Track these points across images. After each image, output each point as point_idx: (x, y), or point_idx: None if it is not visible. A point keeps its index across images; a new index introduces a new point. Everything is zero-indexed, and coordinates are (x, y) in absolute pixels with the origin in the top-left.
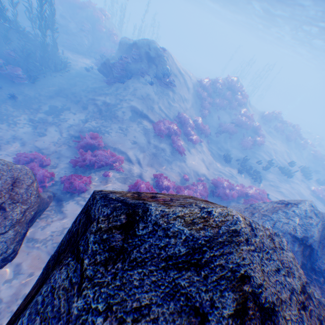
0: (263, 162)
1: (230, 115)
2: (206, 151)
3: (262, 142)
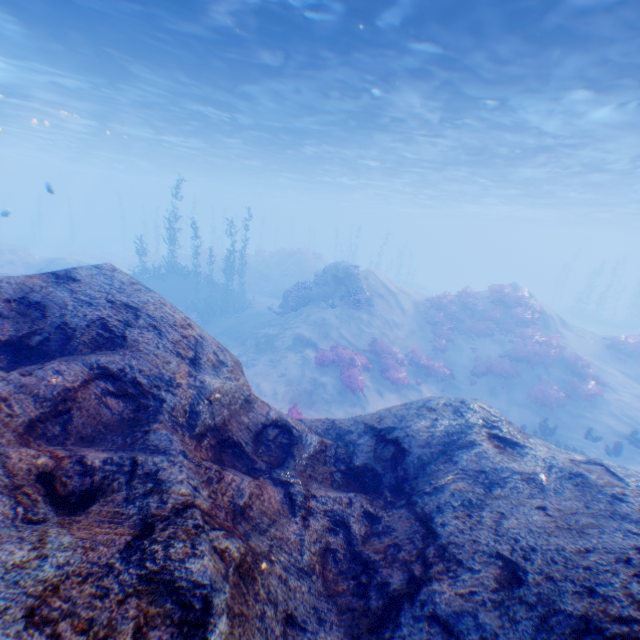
0: (608, 435)
1: (500, 342)
2: None
3: (594, 389)
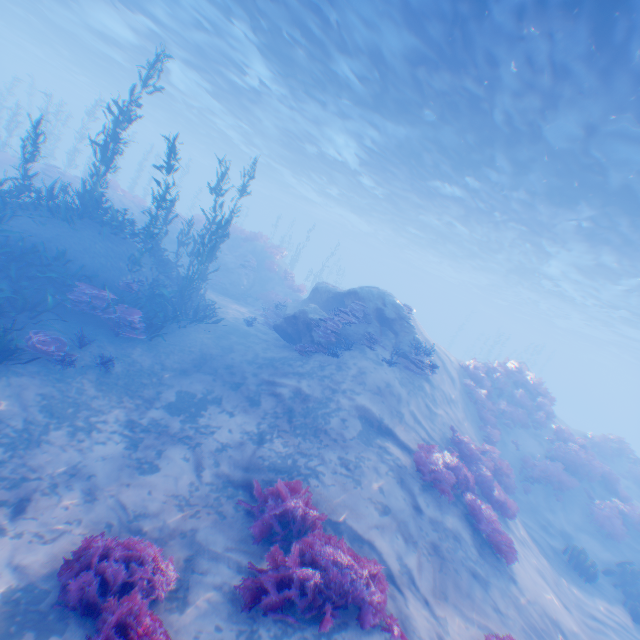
0: None
1: (538, 438)
2: (527, 537)
3: (639, 516)
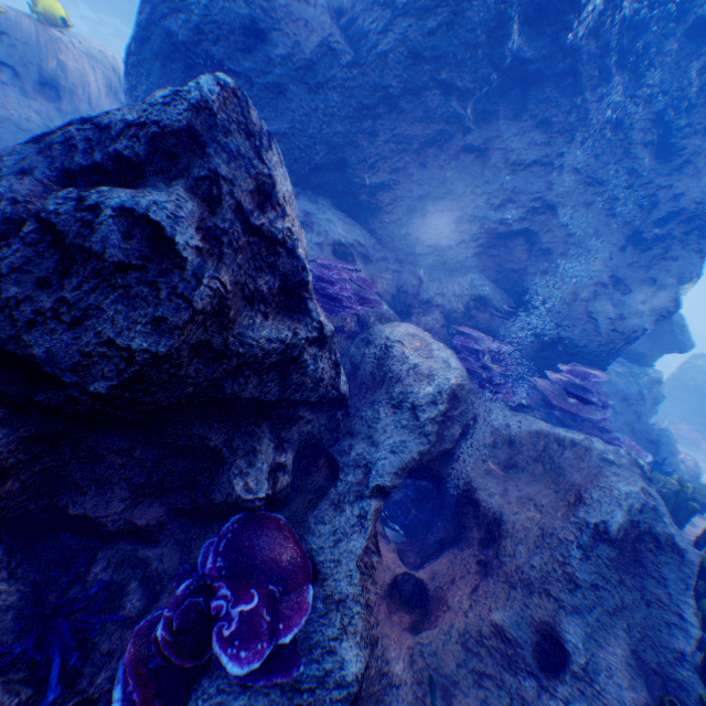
0: None
1: None
2: None
3: None
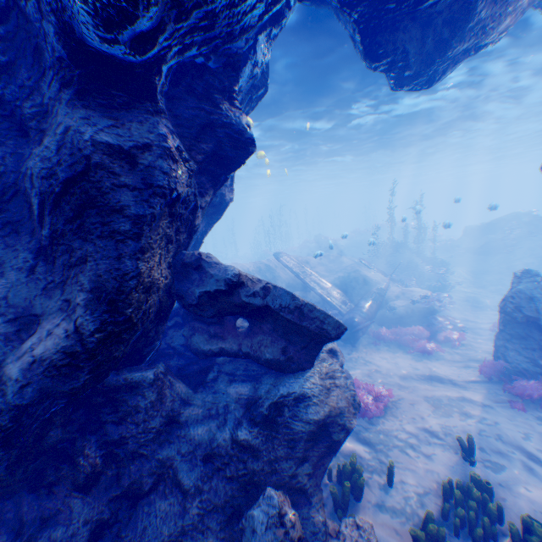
0: None
1: None
2: None
3: None
